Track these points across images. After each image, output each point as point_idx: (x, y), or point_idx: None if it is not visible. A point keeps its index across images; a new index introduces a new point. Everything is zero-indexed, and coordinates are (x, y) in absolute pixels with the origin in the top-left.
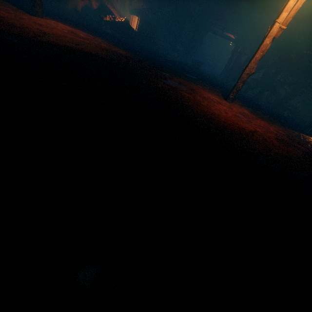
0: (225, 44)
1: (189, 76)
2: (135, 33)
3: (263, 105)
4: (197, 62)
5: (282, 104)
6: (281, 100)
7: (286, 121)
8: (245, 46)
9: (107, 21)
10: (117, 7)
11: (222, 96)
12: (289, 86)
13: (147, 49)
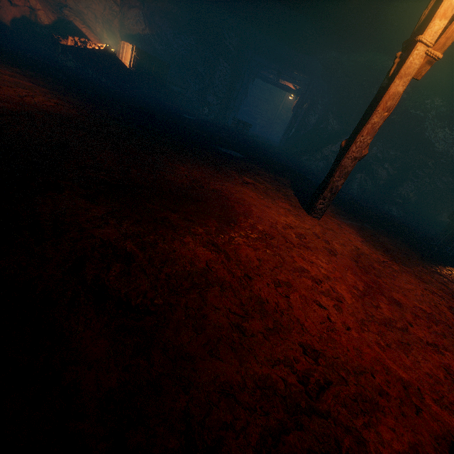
0: (282, 98)
1: (227, 153)
2: (130, 72)
3: (357, 195)
4: (241, 123)
5: (386, 193)
6: (382, 186)
7: (412, 234)
8: (314, 101)
9: (69, 47)
10: (97, 28)
11: (295, 197)
12: (392, 164)
13: (150, 100)
